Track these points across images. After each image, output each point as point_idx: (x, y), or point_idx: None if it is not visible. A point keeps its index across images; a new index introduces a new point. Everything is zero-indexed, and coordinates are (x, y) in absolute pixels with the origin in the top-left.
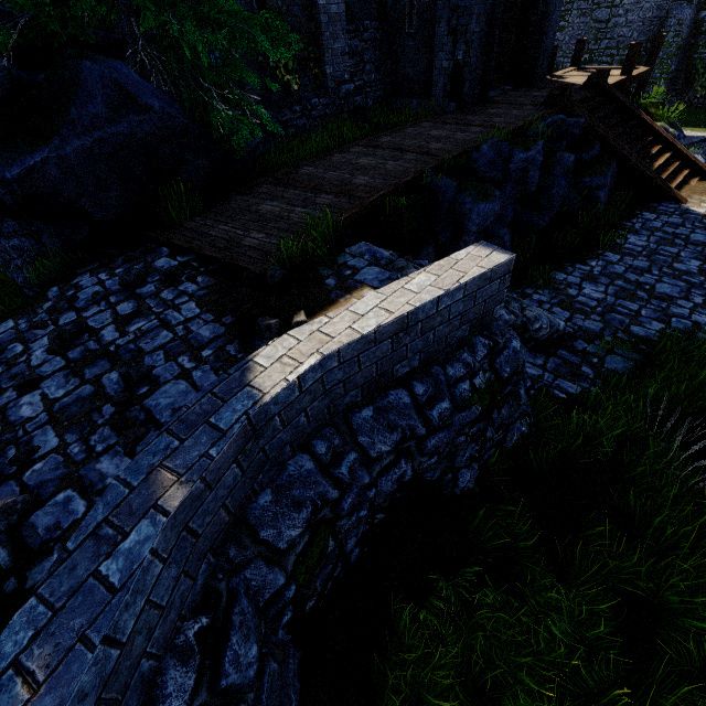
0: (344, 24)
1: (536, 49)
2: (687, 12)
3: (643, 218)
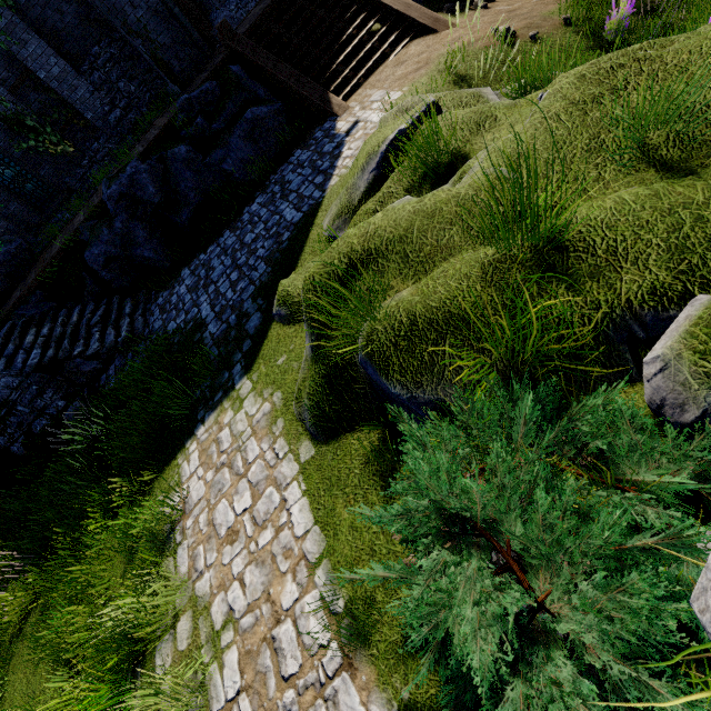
0: (74, 73)
1: None
2: None
3: (288, 163)
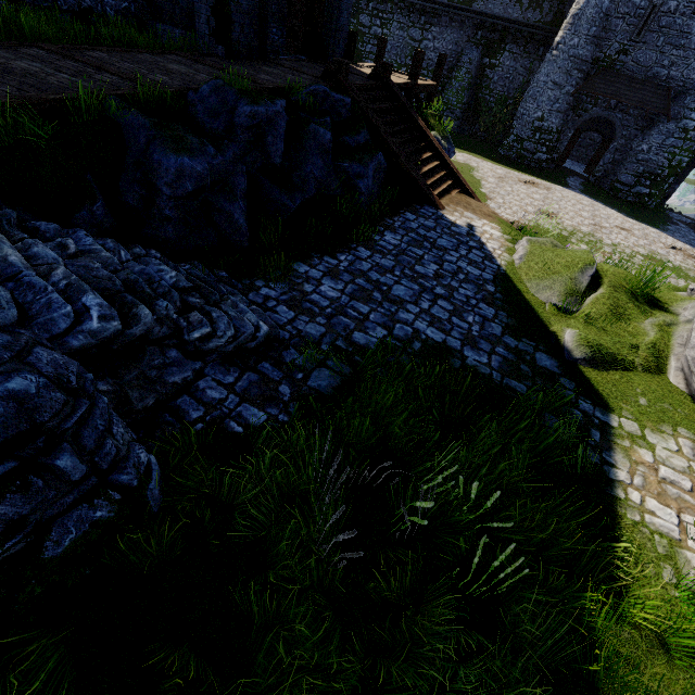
0: None
1: (328, 21)
2: (475, 54)
3: (404, 218)
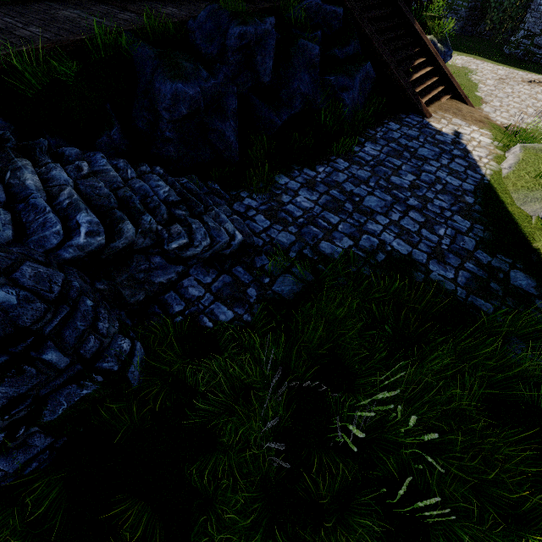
0: None
1: None
2: None
3: (387, 128)
